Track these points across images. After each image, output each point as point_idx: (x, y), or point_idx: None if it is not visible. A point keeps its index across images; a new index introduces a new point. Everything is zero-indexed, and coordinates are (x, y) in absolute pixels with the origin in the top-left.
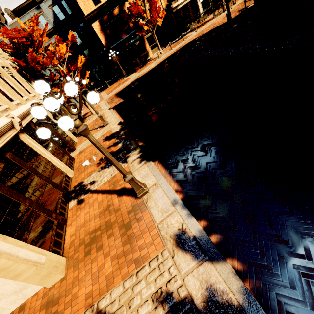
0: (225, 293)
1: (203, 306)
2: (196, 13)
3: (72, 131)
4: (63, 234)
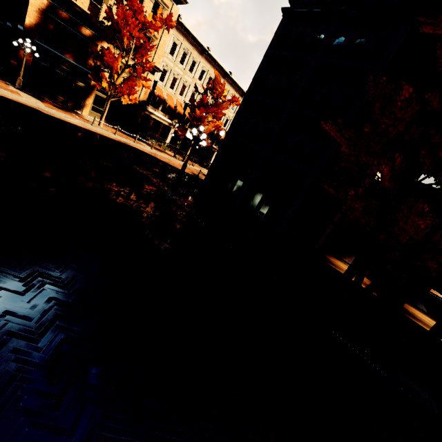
0: None
1: None
2: (163, 137)
3: None
4: None
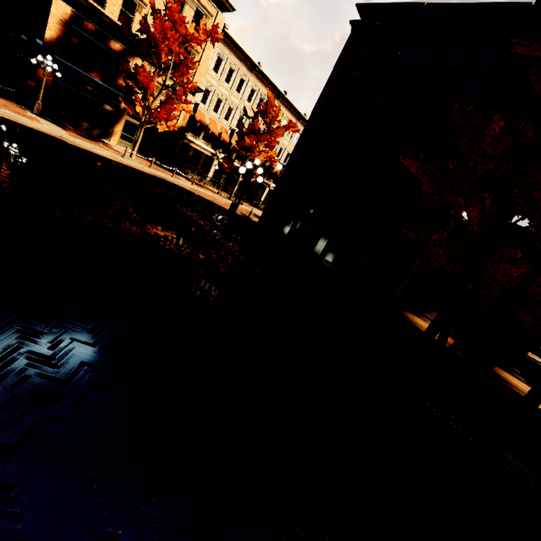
0: None
1: None
2: (205, 171)
3: None
4: None
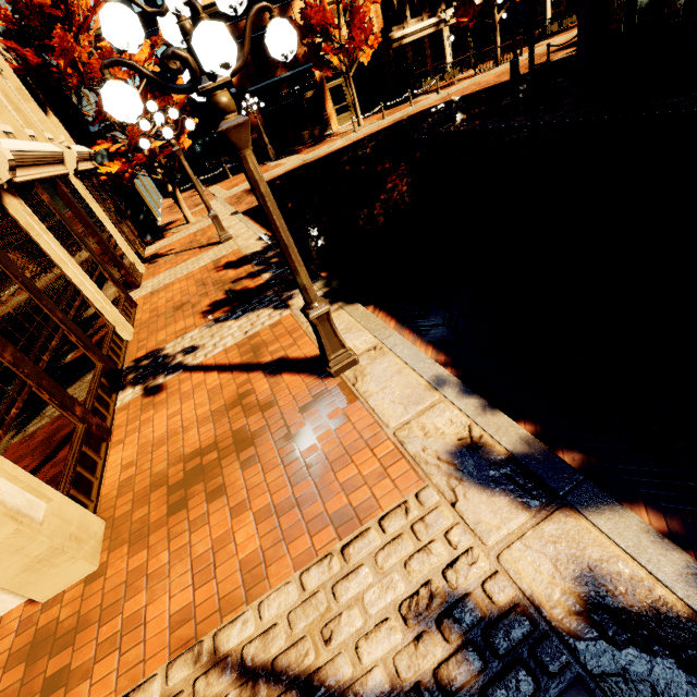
0: (640, 585)
1: (579, 625)
2: (439, 60)
3: (133, 249)
4: (98, 463)
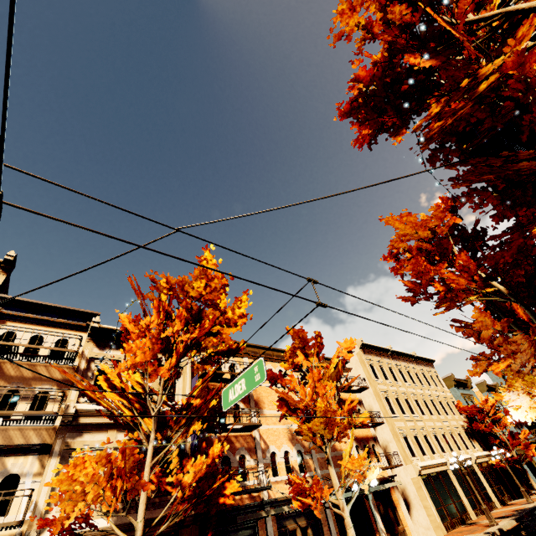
0: None
1: None
2: None
3: (500, 497)
4: (450, 529)
